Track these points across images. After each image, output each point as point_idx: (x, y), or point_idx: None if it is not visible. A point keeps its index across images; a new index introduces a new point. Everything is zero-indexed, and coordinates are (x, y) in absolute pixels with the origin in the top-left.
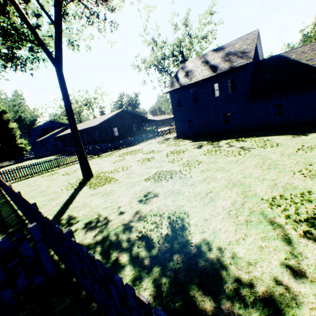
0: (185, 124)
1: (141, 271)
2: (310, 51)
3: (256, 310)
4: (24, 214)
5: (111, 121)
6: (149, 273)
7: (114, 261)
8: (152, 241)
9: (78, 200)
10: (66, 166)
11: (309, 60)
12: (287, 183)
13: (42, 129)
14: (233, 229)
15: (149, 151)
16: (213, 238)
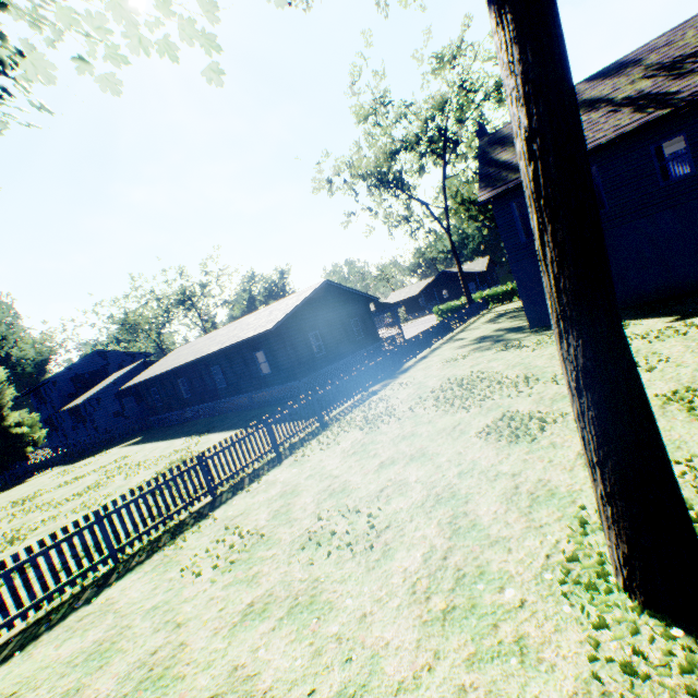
0: None
1: None
2: None
3: None
4: None
5: (301, 315)
6: None
7: None
8: None
9: None
10: (246, 485)
11: None
12: None
13: (76, 376)
14: None
15: None
16: None
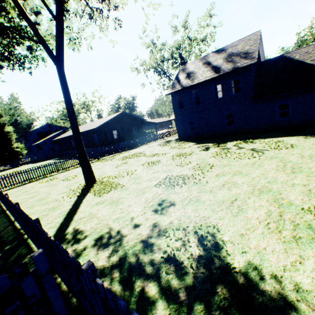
0: (187, 126)
1: (179, 310)
2: (314, 51)
3: None
4: (22, 227)
5: (110, 123)
6: (191, 314)
7: (140, 294)
8: (183, 265)
9: (83, 209)
10: (66, 171)
11: (314, 60)
12: None
13: (39, 133)
14: (281, 249)
15: (152, 154)
16: (260, 261)
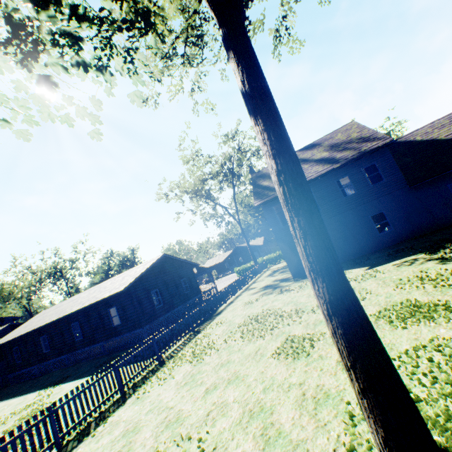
0: None
1: None
2: (437, 130)
3: None
4: None
5: (146, 278)
6: None
7: None
8: None
9: None
10: (92, 429)
11: (449, 135)
12: None
13: None
14: None
15: None
16: None
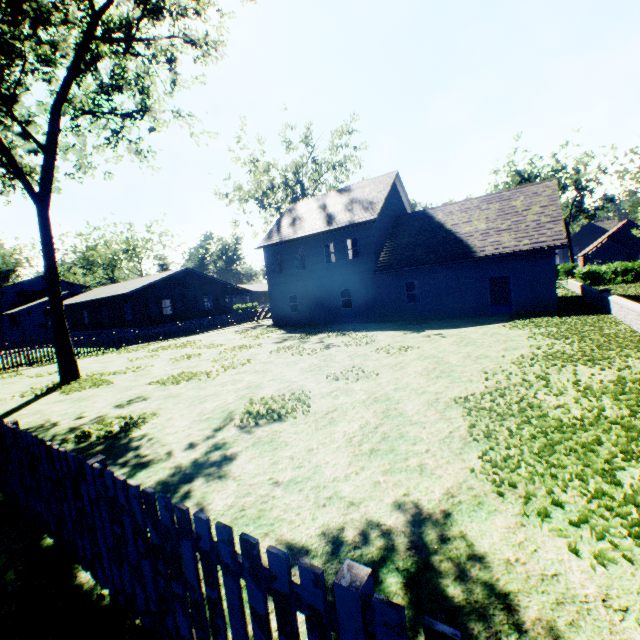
0: (286, 302)
1: None
2: (459, 213)
3: (128, 467)
4: None
5: (160, 287)
6: None
7: None
8: (88, 437)
9: (32, 407)
10: (47, 364)
11: (454, 225)
12: (301, 385)
13: (21, 291)
14: (185, 424)
15: (205, 345)
16: (156, 432)
